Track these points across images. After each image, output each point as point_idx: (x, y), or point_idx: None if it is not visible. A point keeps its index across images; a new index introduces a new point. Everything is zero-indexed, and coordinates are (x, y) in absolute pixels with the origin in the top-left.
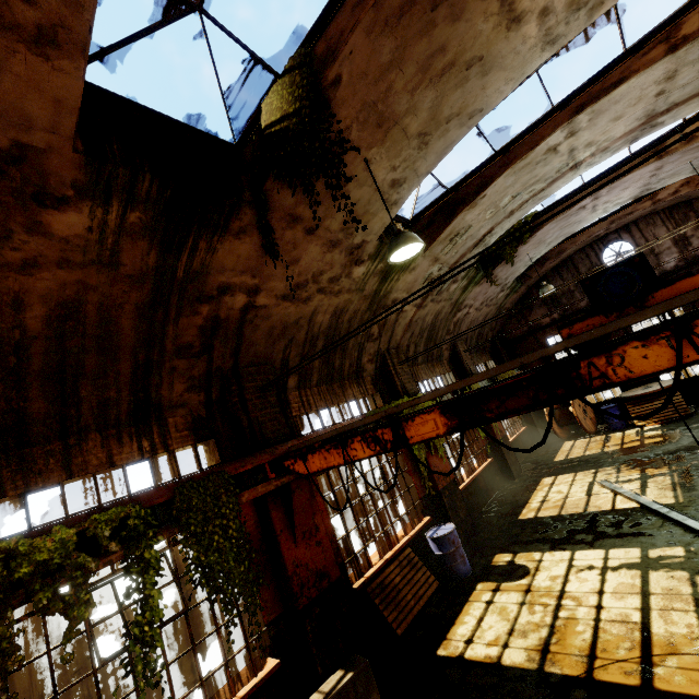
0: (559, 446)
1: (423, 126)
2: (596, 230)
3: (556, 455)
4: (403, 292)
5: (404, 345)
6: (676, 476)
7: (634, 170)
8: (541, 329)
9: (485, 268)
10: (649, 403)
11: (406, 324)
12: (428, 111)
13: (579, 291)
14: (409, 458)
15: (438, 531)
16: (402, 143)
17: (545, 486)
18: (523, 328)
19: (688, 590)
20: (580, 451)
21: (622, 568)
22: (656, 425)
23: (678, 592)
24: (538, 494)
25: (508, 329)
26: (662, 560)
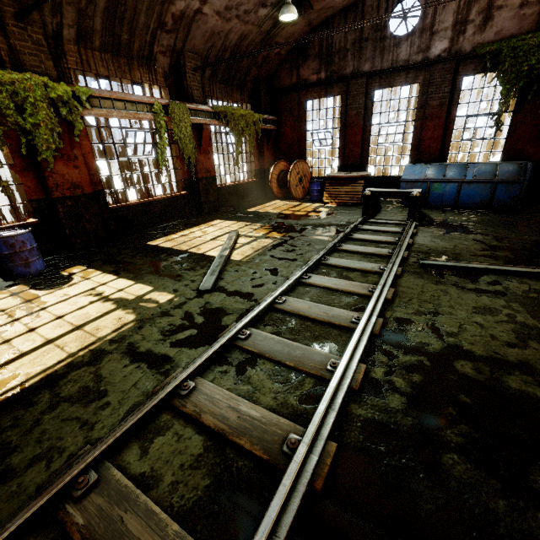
0: (268, 202)
1: None
2: None
3: (254, 207)
4: None
5: None
6: (276, 242)
7: None
8: (304, 86)
9: None
10: (340, 186)
11: None
12: None
13: (353, 52)
14: (18, 153)
15: (9, 233)
16: None
17: (206, 225)
18: (293, 79)
19: (105, 333)
20: (270, 209)
21: (112, 301)
22: (335, 205)
23: (96, 333)
24: (193, 229)
25: (280, 75)
26: (143, 303)
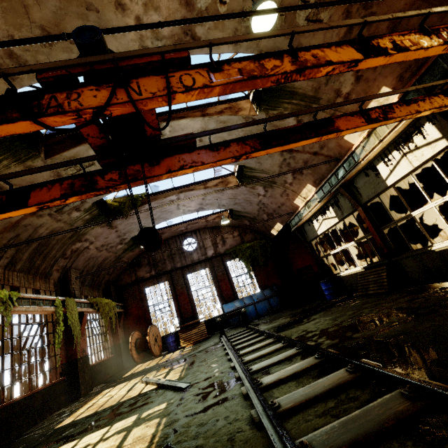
0: (133, 368)
1: (47, 23)
2: (181, 227)
3: (126, 374)
4: (14, 185)
5: (1, 243)
6: (187, 365)
7: (195, 189)
8: (143, 280)
9: (108, 215)
10: (190, 331)
11: (11, 223)
12: (53, 14)
13: (169, 260)
14: None
15: None
16: (23, 20)
17: (101, 395)
18: (133, 278)
19: (152, 431)
20: (143, 367)
21: (113, 435)
22: (192, 345)
23: (144, 436)
24: (91, 402)
25: (122, 278)
26: (148, 416)
